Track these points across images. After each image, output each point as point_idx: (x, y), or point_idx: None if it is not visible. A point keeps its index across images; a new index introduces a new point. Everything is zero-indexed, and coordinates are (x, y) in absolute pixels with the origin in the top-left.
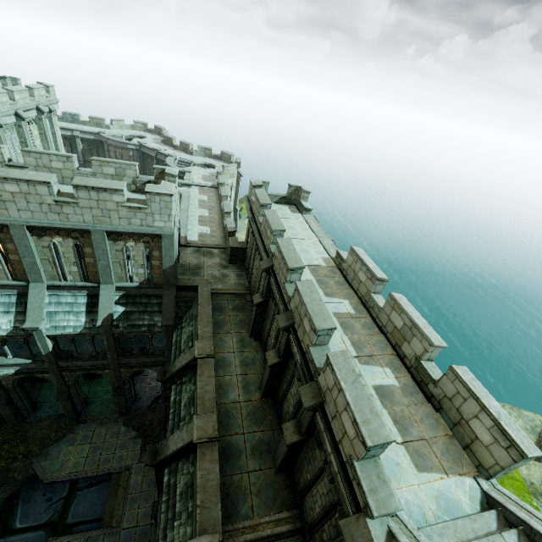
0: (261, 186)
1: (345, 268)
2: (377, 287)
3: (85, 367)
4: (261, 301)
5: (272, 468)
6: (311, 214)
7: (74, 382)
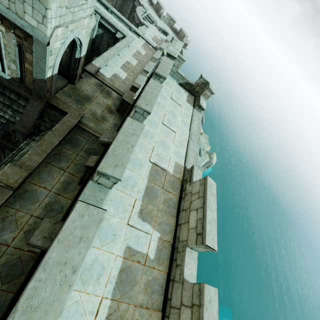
0: (174, 58)
1: (187, 190)
2: (198, 247)
3: None
4: (92, 166)
5: None
6: (201, 113)
7: None
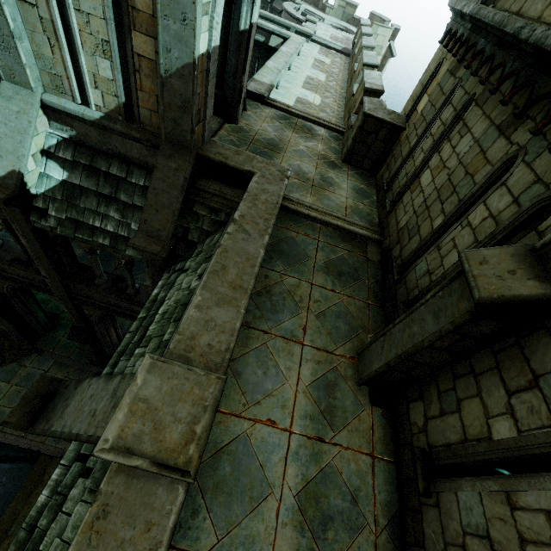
0: None
1: None
2: None
3: (12, 276)
4: (533, 293)
5: None
6: None
7: (16, 291)
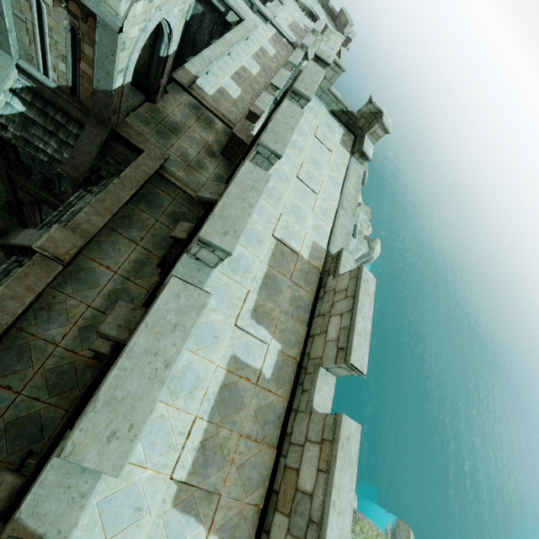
0: (326, 65)
1: (329, 286)
2: (337, 368)
3: None
4: (182, 237)
5: (14, 466)
6: (363, 165)
7: None
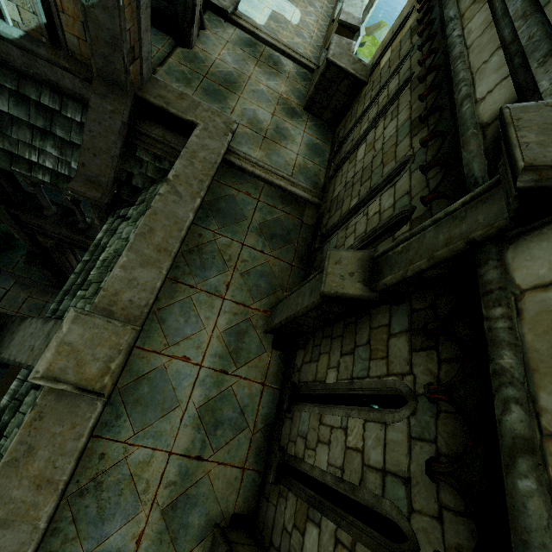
0: None
1: None
2: None
3: None
4: (355, 294)
5: None
6: None
7: None
